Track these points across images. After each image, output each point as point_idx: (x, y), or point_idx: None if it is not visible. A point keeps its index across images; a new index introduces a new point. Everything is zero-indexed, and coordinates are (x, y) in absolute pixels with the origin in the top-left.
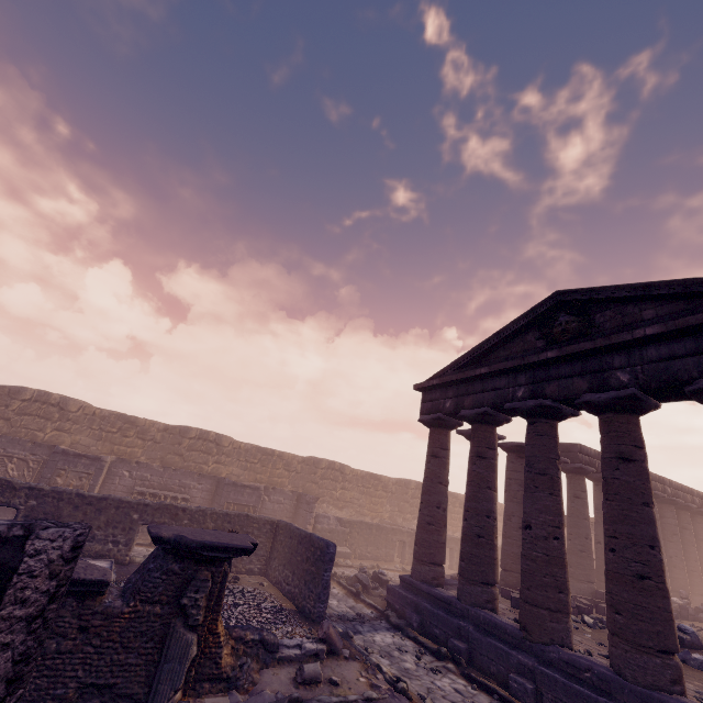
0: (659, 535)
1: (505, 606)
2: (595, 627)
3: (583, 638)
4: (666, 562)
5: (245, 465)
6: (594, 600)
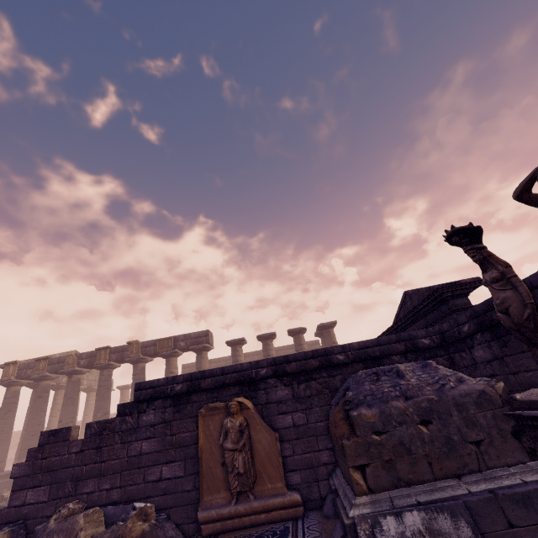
0: None
1: None
2: None
3: None
4: None
5: None
6: None
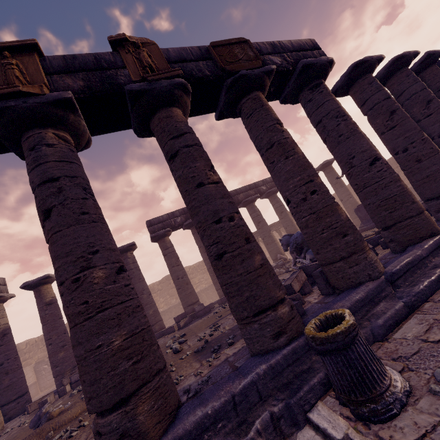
0: (262, 225)
1: (34, 411)
2: (72, 395)
3: (3, 439)
4: (273, 239)
5: (45, 348)
6: (163, 330)
